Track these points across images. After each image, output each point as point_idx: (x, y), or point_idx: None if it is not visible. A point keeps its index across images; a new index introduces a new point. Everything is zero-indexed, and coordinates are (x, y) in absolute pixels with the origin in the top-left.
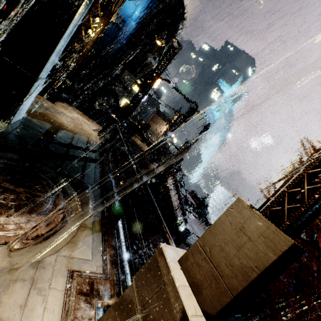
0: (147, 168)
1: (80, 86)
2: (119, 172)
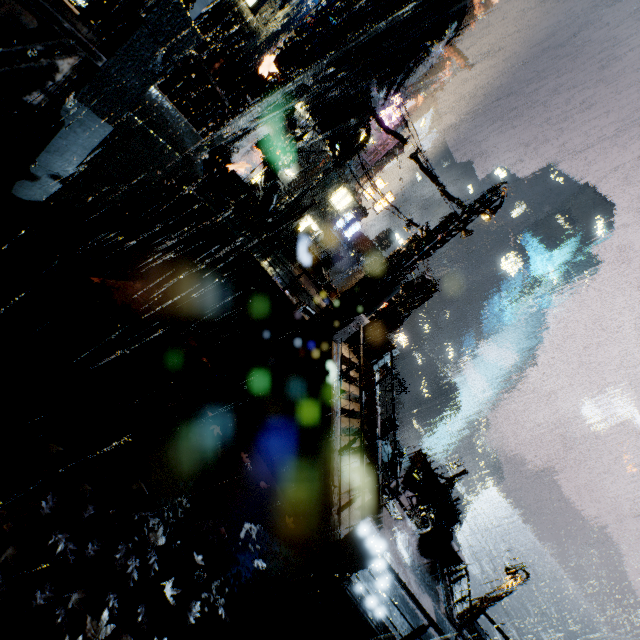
0: (281, 293)
1: (189, 97)
2: (201, 289)
